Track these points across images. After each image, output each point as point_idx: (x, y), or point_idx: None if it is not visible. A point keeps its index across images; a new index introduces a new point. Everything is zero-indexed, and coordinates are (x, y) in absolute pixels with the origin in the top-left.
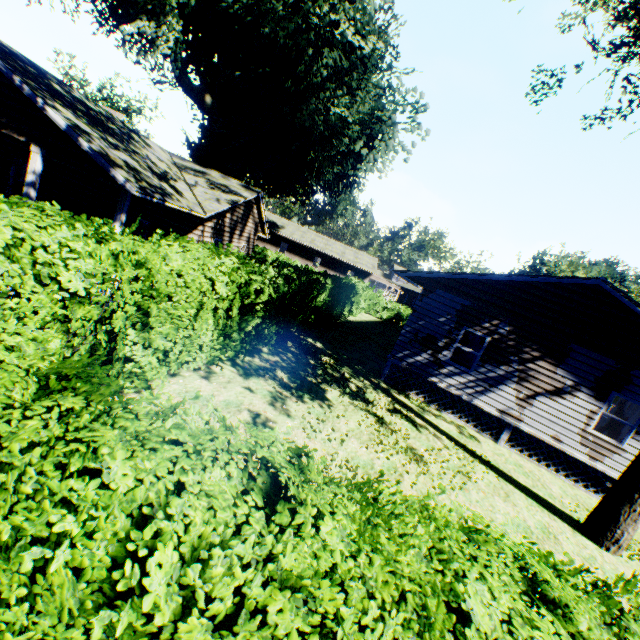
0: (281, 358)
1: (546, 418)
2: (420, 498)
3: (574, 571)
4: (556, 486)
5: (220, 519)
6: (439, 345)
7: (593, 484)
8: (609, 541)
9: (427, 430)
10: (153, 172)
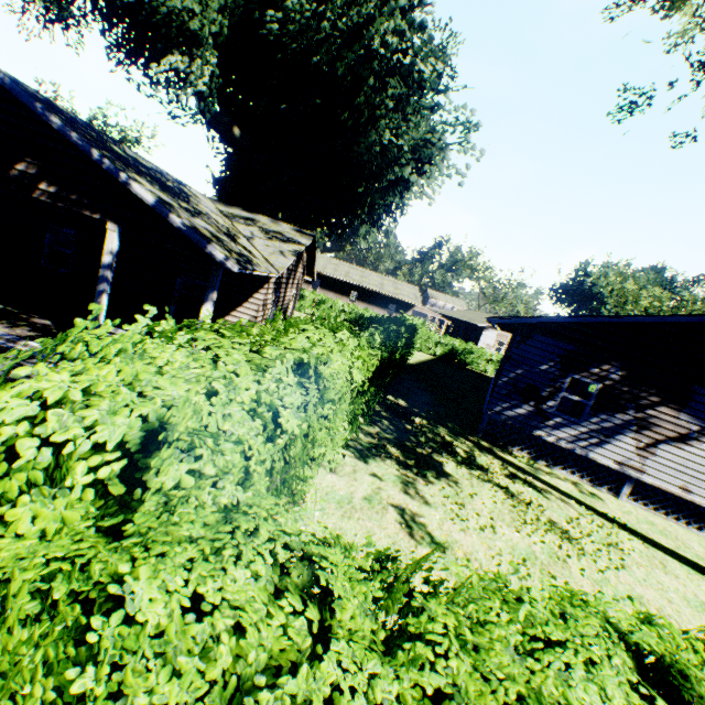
0: (380, 428)
1: (672, 468)
2: None
3: None
4: (695, 543)
5: None
6: (542, 395)
7: None
8: None
9: (552, 495)
10: (224, 234)
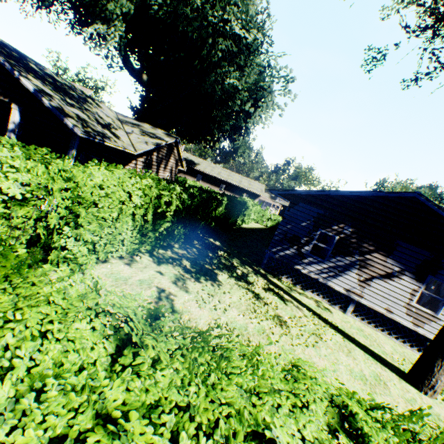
0: (187, 251)
1: (380, 295)
2: (253, 348)
3: (376, 408)
4: (388, 345)
5: (71, 359)
6: (302, 242)
7: (418, 344)
8: (427, 387)
9: (292, 303)
10: (99, 123)
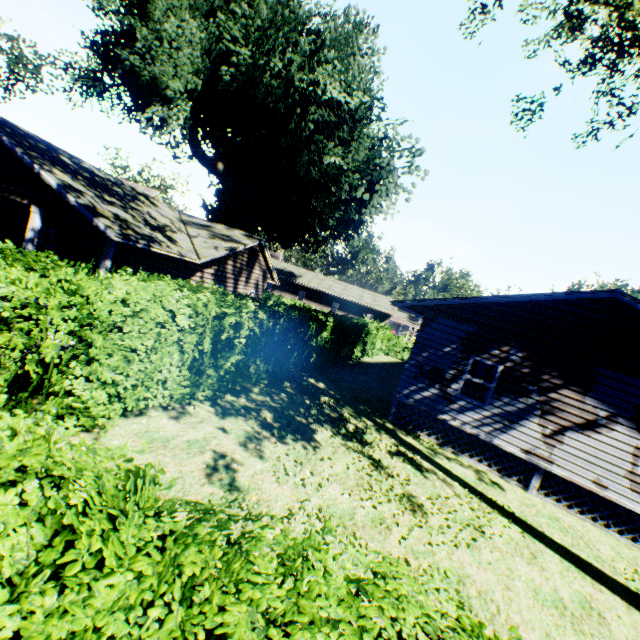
0: (272, 398)
1: (582, 458)
2: (303, 539)
3: None
4: (606, 546)
5: None
6: (447, 378)
7: None
8: None
9: (435, 475)
10: (148, 224)
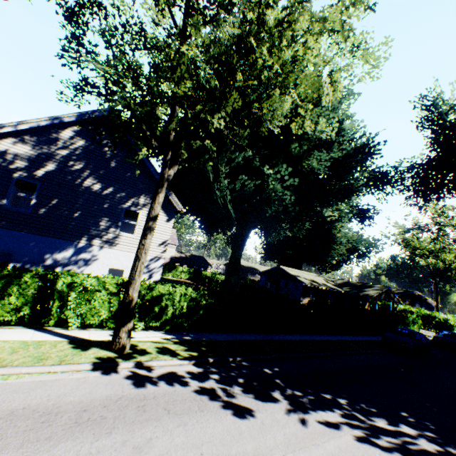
0: None
1: None
2: None
3: None
4: None
5: None
6: None
7: None
8: None
9: None
10: None
